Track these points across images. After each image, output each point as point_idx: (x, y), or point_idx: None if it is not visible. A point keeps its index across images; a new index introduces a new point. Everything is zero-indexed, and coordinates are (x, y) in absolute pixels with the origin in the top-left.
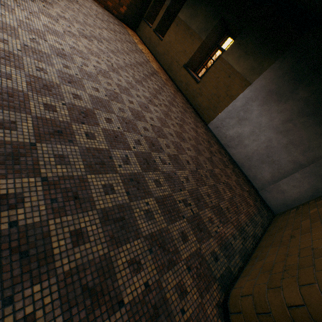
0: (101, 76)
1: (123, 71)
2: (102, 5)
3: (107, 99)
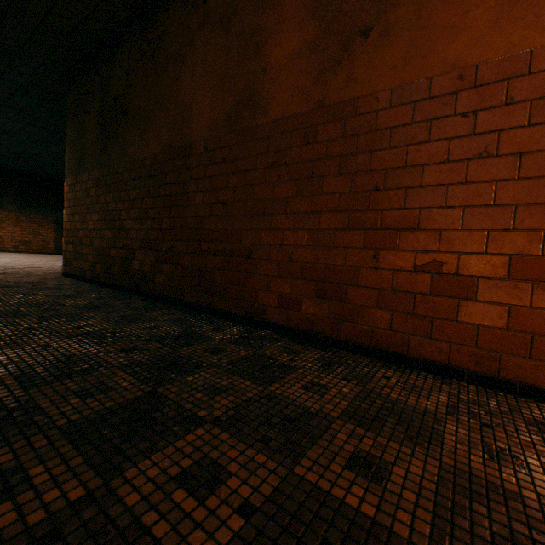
0: (5, 262)
1: (35, 261)
2: (29, 252)
3: (7, 263)
